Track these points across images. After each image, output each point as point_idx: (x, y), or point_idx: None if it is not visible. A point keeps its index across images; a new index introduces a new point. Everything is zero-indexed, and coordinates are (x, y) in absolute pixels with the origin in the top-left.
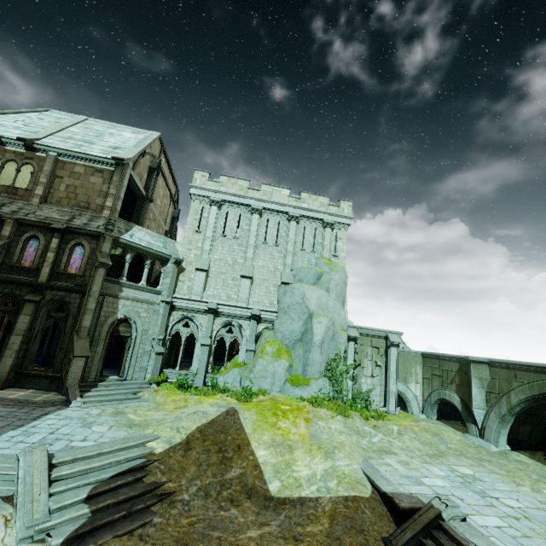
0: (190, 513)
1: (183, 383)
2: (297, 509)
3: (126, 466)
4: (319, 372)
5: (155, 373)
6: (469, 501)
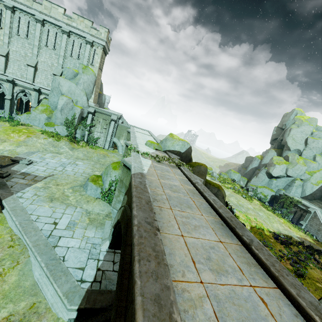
0: None
1: None
2: None
3: None
4: (60, 123)
5: None
6: (49, 165)
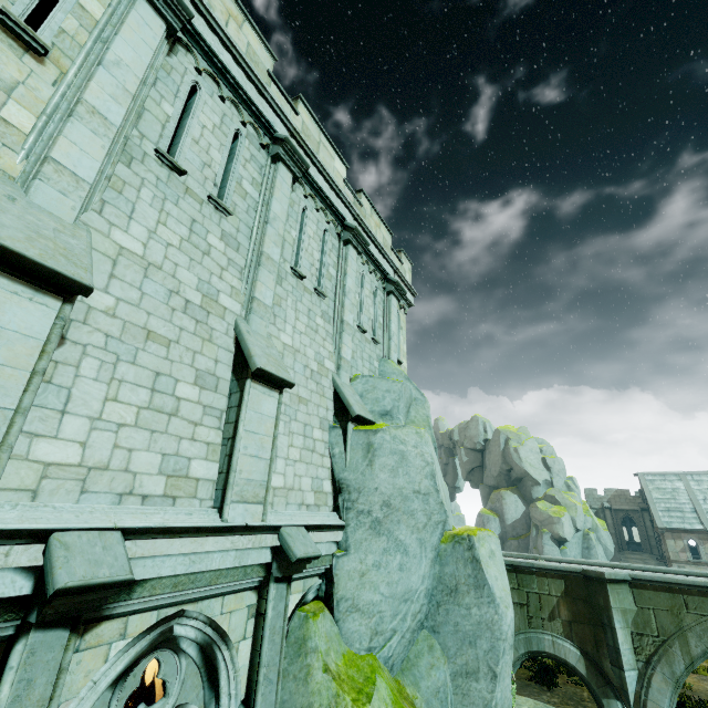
0: None
1: None
2: None
3: None
4: None
5: None
6: None
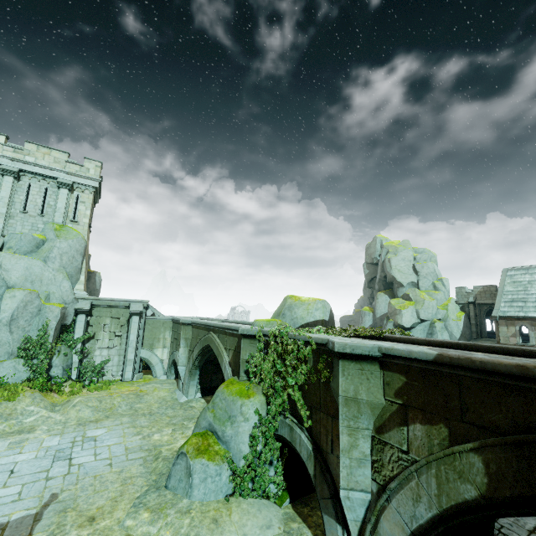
0: None
1: None
2: None
3: None
4: (7, 353)
5: None
6: (22, 472)
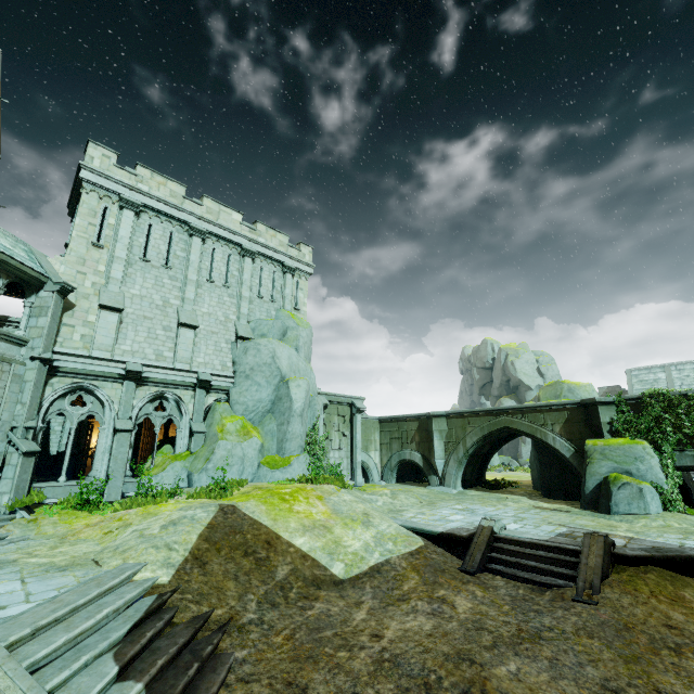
0: (276, 629)
1: (86, 499)
2: (378, 578)
3: (135, 612)
4: (300, 447)
5: (20, 491)
6: None
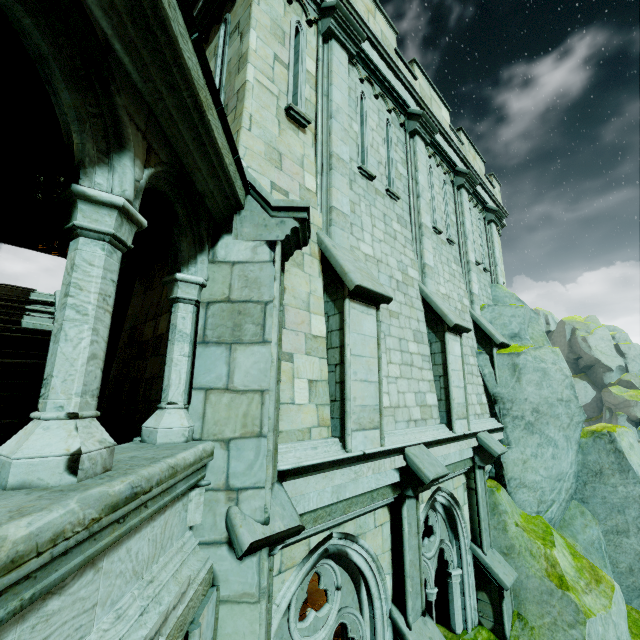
0: None
1: None
2: None
3: None
4: None
5: None
6: None
